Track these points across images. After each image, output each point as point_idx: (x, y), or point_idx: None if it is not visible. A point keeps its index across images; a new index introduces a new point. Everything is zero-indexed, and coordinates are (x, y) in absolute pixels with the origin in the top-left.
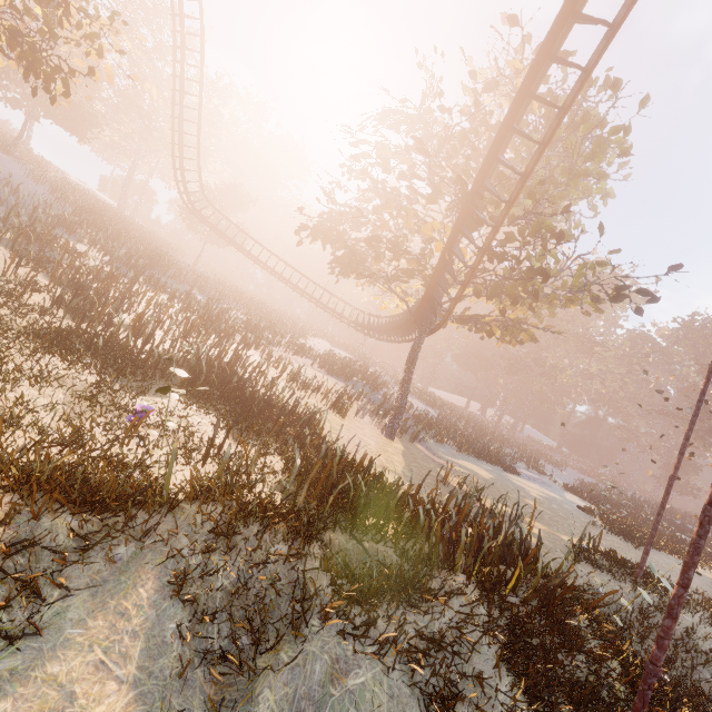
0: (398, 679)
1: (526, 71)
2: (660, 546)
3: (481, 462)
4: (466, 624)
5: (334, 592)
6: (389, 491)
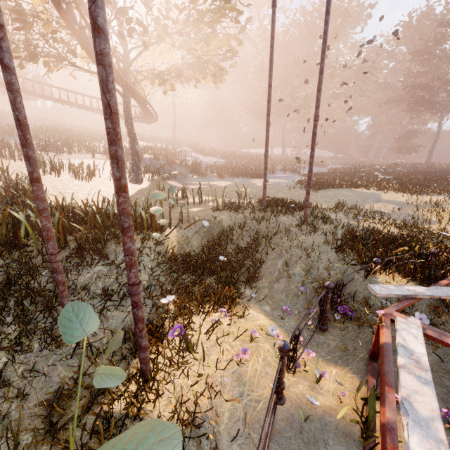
0: None
1: None
2: (339, 186)
3: (237, 179)
4: None
5: None
6: None
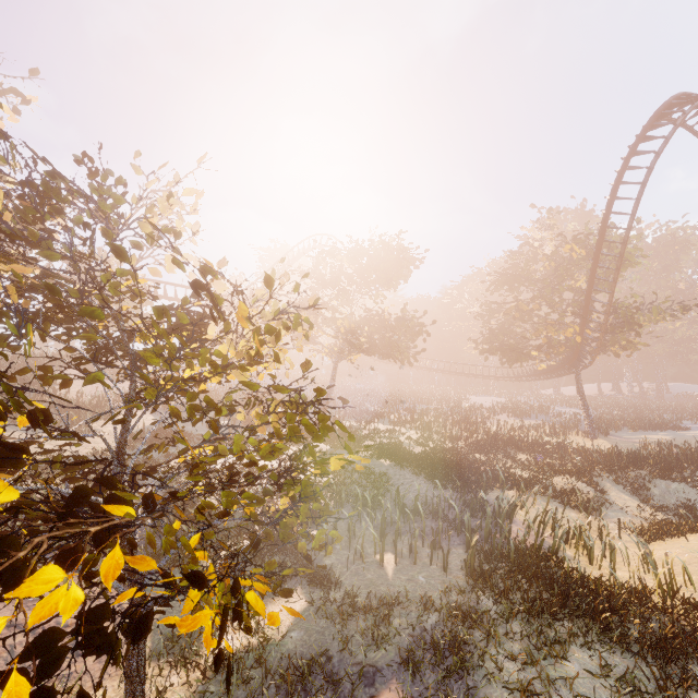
0: (684, 485)
1: (572, 244)
2: None
3: (655, 432)
4: (696, 474)
5: (651, 474)
6: (631, 455)
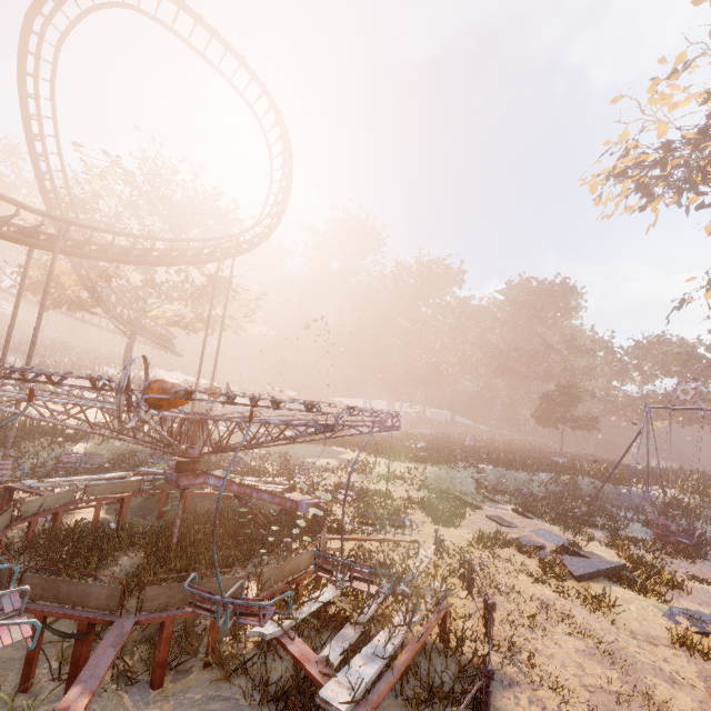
0: None
1: (109, 168)
2: (322, 442)
3: None
4: None
5: None
6: None
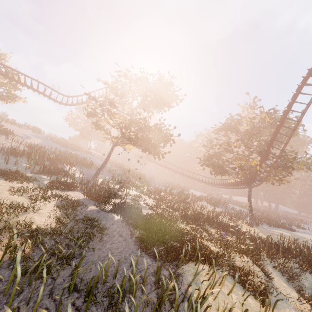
0: None
1: (266, 115)
2: None
3: (280, 229)
4: None
5: (301, 267)
6: (278, 245)
